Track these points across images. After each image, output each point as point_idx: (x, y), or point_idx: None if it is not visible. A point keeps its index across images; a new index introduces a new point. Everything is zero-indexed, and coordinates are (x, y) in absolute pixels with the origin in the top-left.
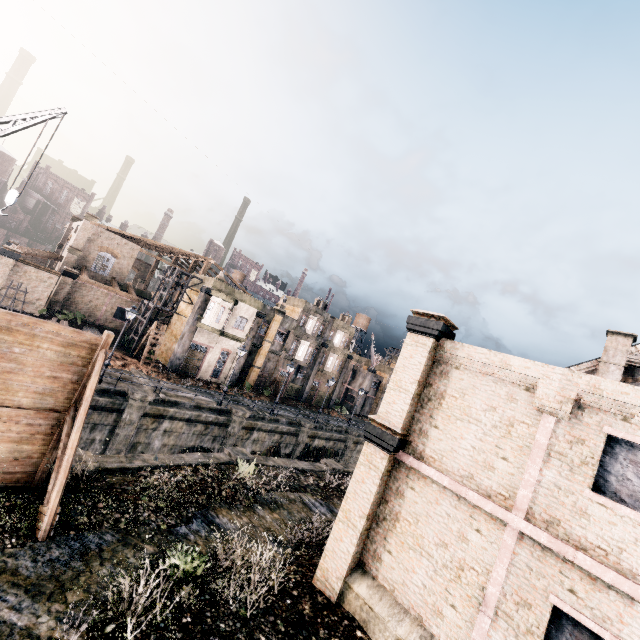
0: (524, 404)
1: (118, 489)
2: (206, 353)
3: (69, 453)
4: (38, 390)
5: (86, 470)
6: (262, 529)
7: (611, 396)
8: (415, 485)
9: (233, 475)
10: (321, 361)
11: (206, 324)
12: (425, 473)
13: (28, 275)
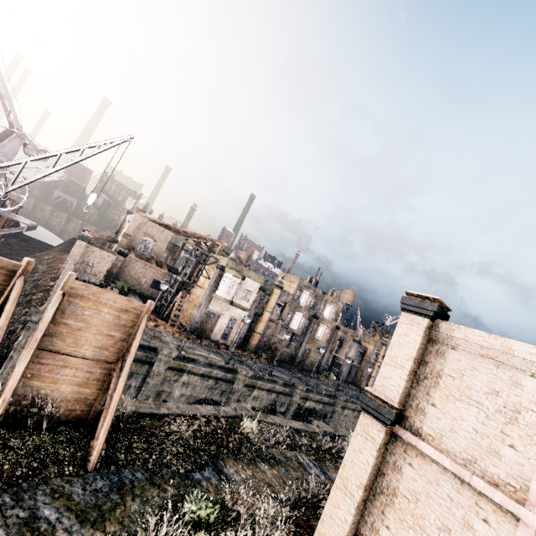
0: (531, 391)
1: (148, 432)
2: (218, 319)
3: (115, 398)
4: (98, 345)
5: (126, 413)
6: (263, 483)
7: None
8: (413, 462)
9: (238, 429)
10: (312, 330)
11: (219, 295)
12: (424, 451)
13: (94, 254)
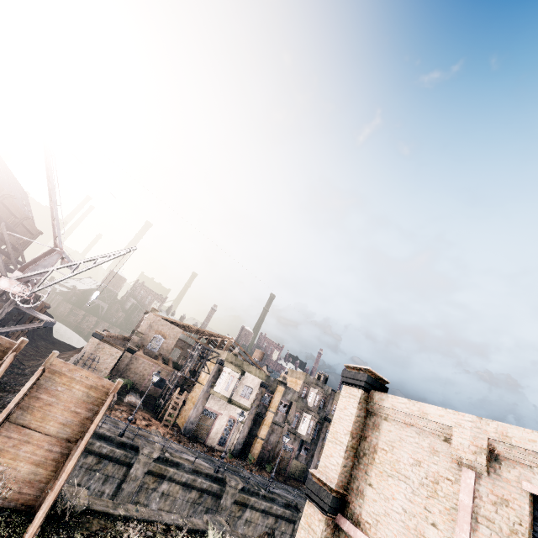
0: (445, 457)
1: (94, 530)
2: (215, 419)
3: (63, 477)
4: (63, 421)
5: (74, 502)
6: None
7: (520, 444)
8: None
9: None
10: (324, 437)
11: (217, 391)
12: None
13: (104, 350)
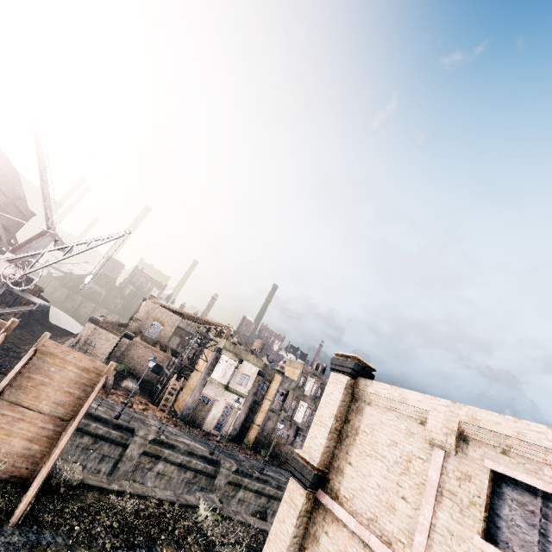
0: (419, 438)
1: (88, 502)
2: (212, 405)
3: (57, 452)
4: (56, 401)
5: (68, 476)
6: None
7: (486, 426)
8: (329, 529)
9: (193, 517)
10: None
11: (214, 378)
12: (336, 514)
13: (101, 336)
